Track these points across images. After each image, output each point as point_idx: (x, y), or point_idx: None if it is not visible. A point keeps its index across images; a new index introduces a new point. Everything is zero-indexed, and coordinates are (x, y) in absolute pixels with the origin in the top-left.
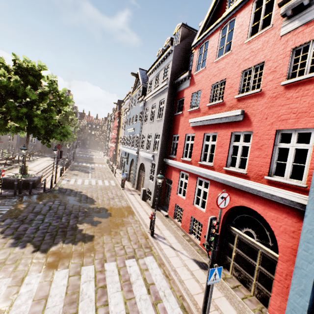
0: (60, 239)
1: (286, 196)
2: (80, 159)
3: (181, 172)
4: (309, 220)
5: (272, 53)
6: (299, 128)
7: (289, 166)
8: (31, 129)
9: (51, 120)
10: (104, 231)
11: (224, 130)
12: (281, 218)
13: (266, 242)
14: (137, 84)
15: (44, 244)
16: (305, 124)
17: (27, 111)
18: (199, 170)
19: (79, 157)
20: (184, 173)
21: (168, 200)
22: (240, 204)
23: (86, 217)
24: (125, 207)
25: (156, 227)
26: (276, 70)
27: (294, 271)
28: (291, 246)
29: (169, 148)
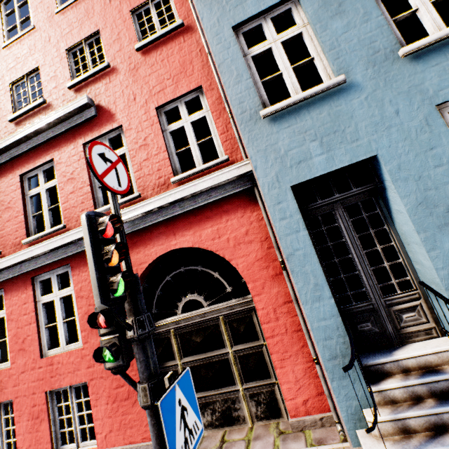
0: None
1: (214, 179)
2: None
3: None
4: (262, 169)
5: (105, 19)
6: (183, 93)
7: (195, 148)
8: None
9: None
10: None
11: (68, 147)
12: (223, 225)
13: (222, 292)
14: None
15: None
16: (188, 86)
17: None
18: (31, 254)
19: None
20: None
21: None
22: (152, 258)
23: None
24: None
25: None
26: (122, 36)
27: (290, 267)
28: (256, 256)
29: None
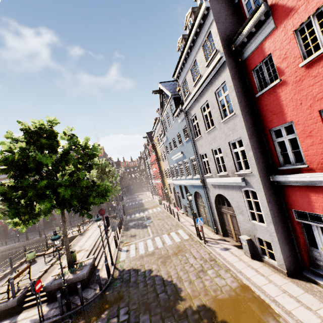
0: None
1: None
2: (130, 209)
3: None
4: None
5: None
6: None
7: None
8: (61, 205)
9: (81, 183)
10: None
11: None
12: None
13: None
14: (162, 101)
15: None
16: None
17: (49, 183)
18: None
19: (129, 207)
20: None
21: None
22: None
23: None
24: (239, 291)
25: None
26: None
27: None
28: None
29: (271, 156)
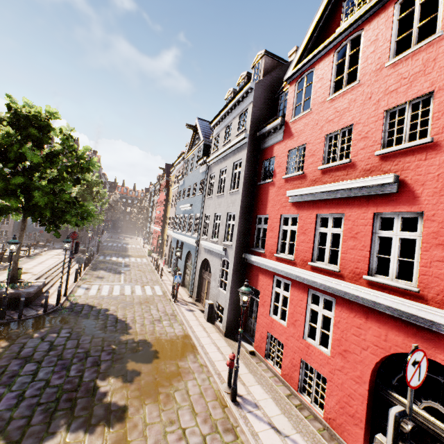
0: (62, 421)
1: None
2: (108, 250)
3: (276, 277)
4: None
5: None
6: None
7: None
8: (28, 210)
9: (63, 195)
10: (145, 394)
11: (359, 210)
12: None
13: None
14: (194, 140)
15: (28, 436)
16: None
17: (24, 181)
18: (313, 278)
19: (107, 247)
20: (282, 280)
21: (253, 324)
22: (409, 350)
23: (113, 363)
24: (180, 338)
25: (238, 379)
26: None
27: None
28: None
29: (250, 237)
